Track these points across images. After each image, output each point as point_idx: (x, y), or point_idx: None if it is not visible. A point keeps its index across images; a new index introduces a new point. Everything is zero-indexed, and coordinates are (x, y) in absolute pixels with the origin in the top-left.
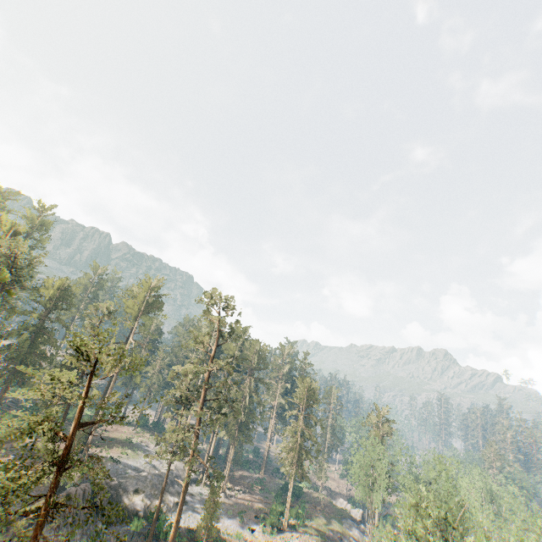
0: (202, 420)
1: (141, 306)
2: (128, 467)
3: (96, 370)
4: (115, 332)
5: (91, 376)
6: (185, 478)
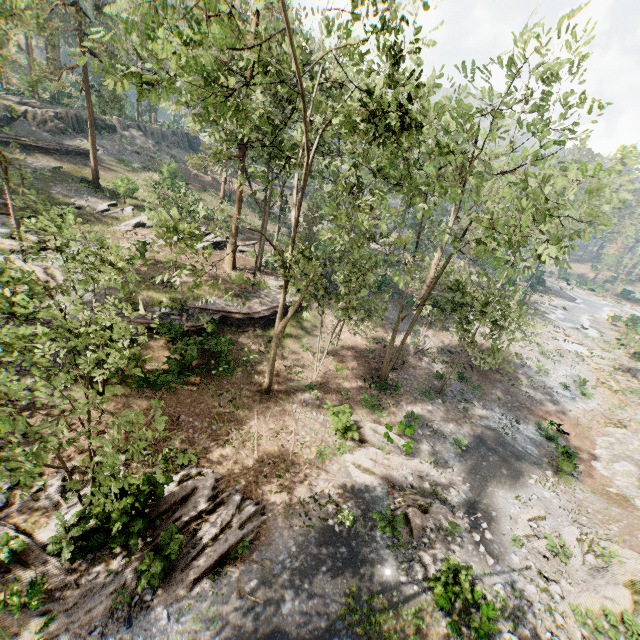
0: None
1: None
2: None
3: None
4: None
5: None
6: None
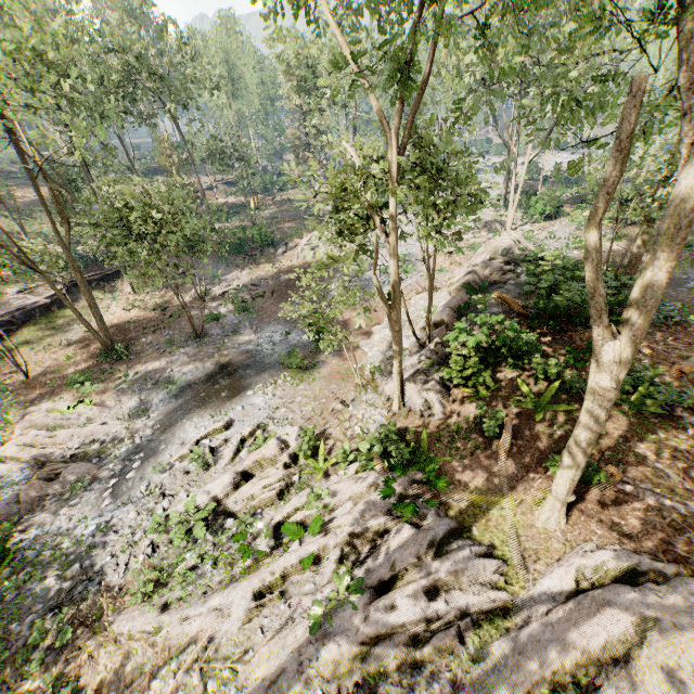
0: None
1: None
2: None
3: None
4: None
5: None
6: None
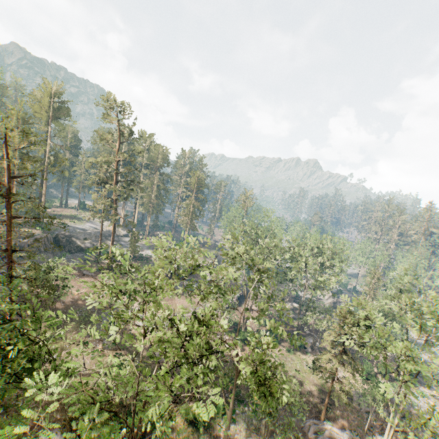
0: (114, 191)
1: (48, 111)
2: (76, 228)
3: (7, 141)
4: (12, 114)
5: (5, 146)
6: (111, 224)
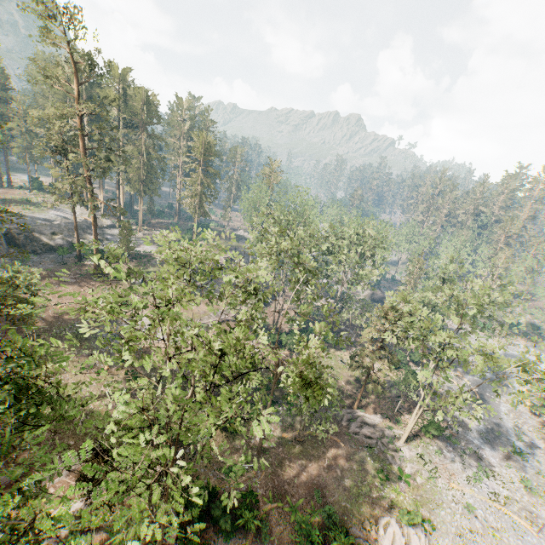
0: (86, 165)
1: None
2: (36, 219)
3: None
4: None
5: None
6: (89, 213)
